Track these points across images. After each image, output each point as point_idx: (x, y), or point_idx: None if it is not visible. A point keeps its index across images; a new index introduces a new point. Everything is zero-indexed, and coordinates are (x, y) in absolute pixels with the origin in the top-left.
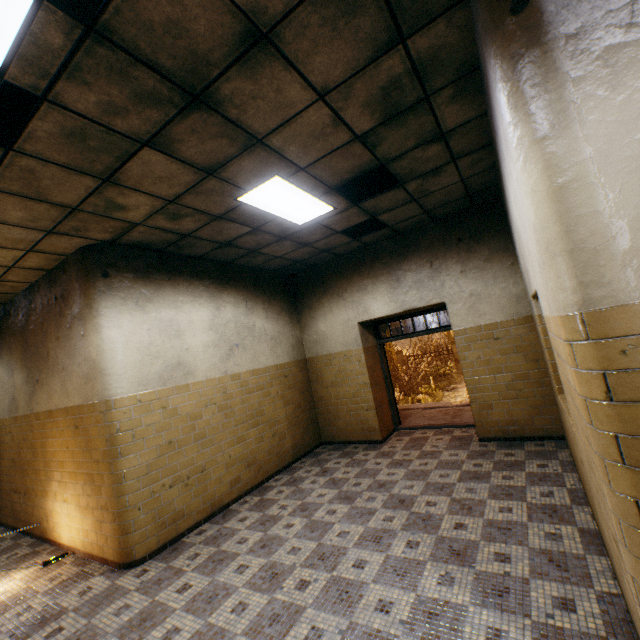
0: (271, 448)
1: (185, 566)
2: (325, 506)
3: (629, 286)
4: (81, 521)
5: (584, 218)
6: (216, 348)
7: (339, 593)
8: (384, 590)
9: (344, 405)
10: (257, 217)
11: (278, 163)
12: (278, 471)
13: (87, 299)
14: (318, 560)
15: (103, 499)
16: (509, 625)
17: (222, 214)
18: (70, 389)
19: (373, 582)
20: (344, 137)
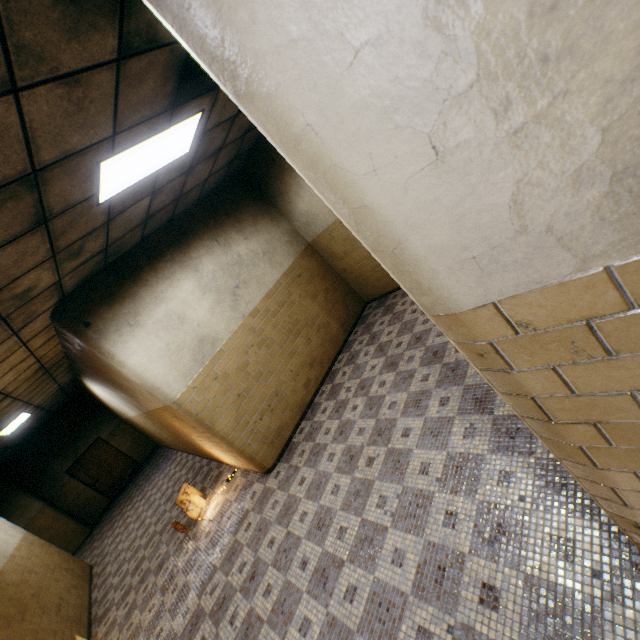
0: (322, 341)
1: (299, 463)
2: (377, 379)
3: (451, 294)
4: (227, 456)
5: (359, 216)
6: (221, 305)
7: (394, 464)
8: (424, 454)
9: (366, 267)
10: (140, 189)
11: (84, 159)
12: (338, 352)
13: (95, 349)
14: (377, 436)
15: (225, 448)
16: (516, 466)
17: (107, 218)
18: (150, 399)
19: (416, 448)
20: (105, 77)
